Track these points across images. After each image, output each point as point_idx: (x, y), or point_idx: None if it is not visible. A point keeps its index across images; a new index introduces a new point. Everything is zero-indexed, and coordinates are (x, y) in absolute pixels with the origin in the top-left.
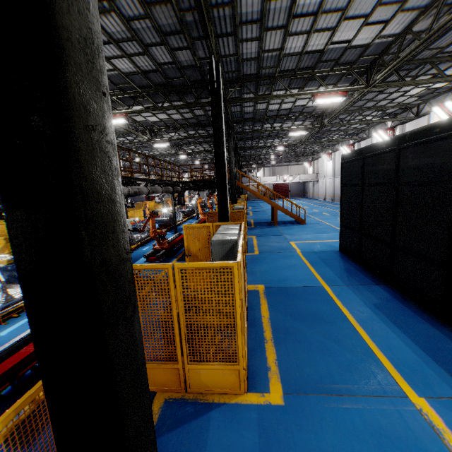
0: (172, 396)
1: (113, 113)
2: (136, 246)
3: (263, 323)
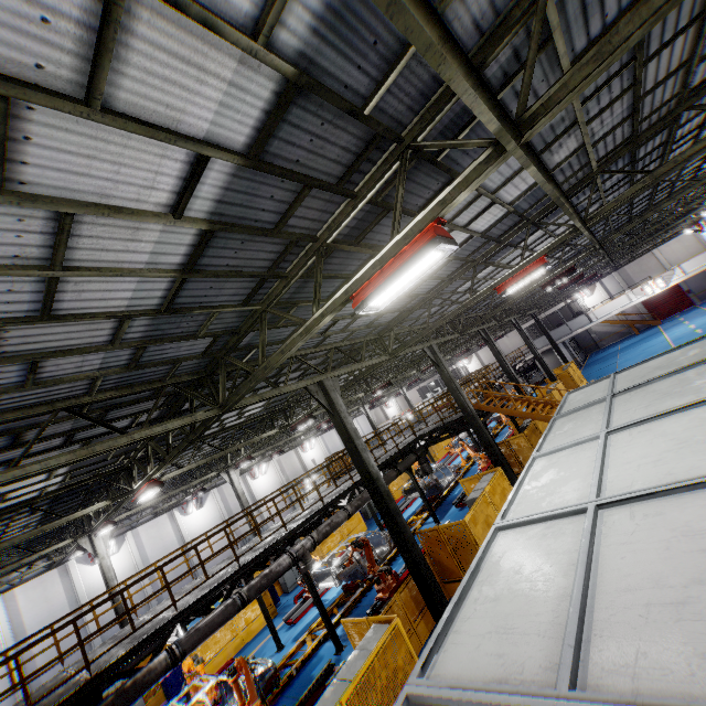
0: None
1: (299, 418)
2: None
3: None
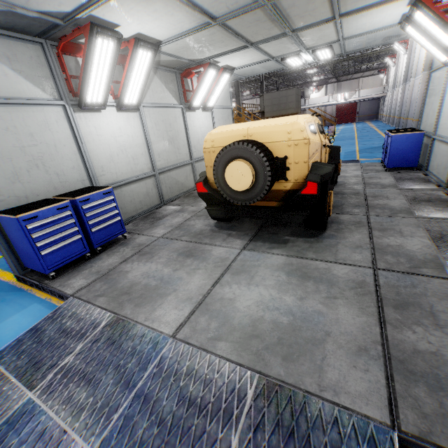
0: None
1: None
2: None
3: None
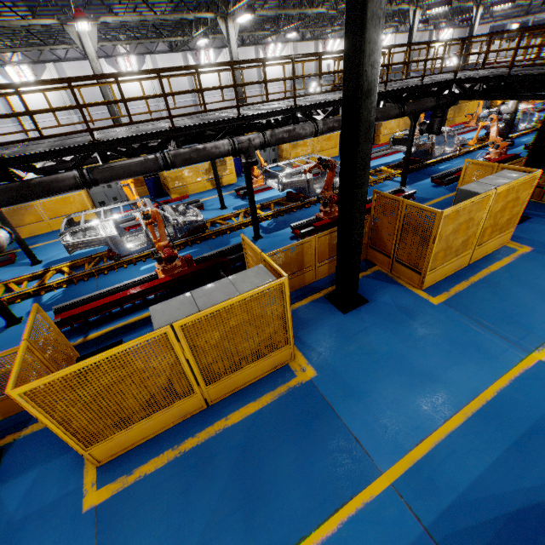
0: None
1: None
2: None
3: (211, 426)
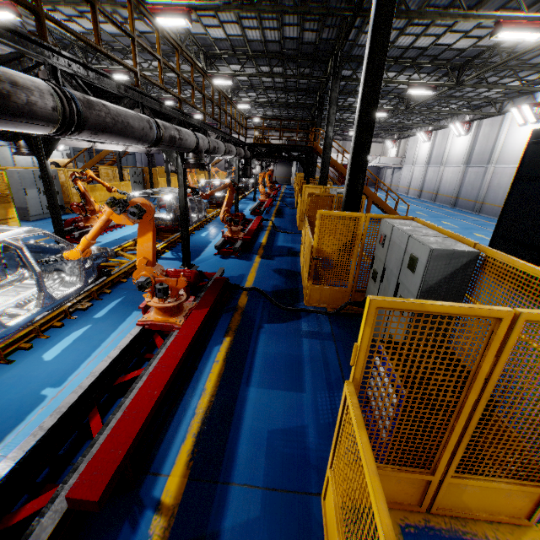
0: (408, 519)
1: (168, 5)
2: (191, 229)
3: None
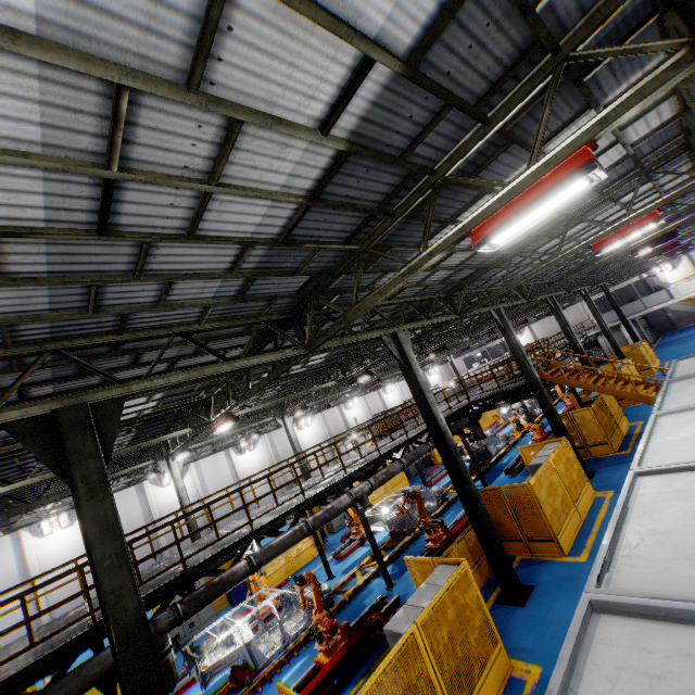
0: None
1: (356, 372)
2: None
3: None
